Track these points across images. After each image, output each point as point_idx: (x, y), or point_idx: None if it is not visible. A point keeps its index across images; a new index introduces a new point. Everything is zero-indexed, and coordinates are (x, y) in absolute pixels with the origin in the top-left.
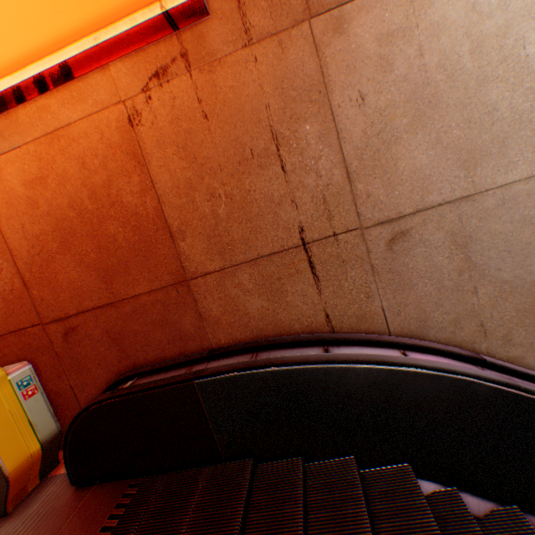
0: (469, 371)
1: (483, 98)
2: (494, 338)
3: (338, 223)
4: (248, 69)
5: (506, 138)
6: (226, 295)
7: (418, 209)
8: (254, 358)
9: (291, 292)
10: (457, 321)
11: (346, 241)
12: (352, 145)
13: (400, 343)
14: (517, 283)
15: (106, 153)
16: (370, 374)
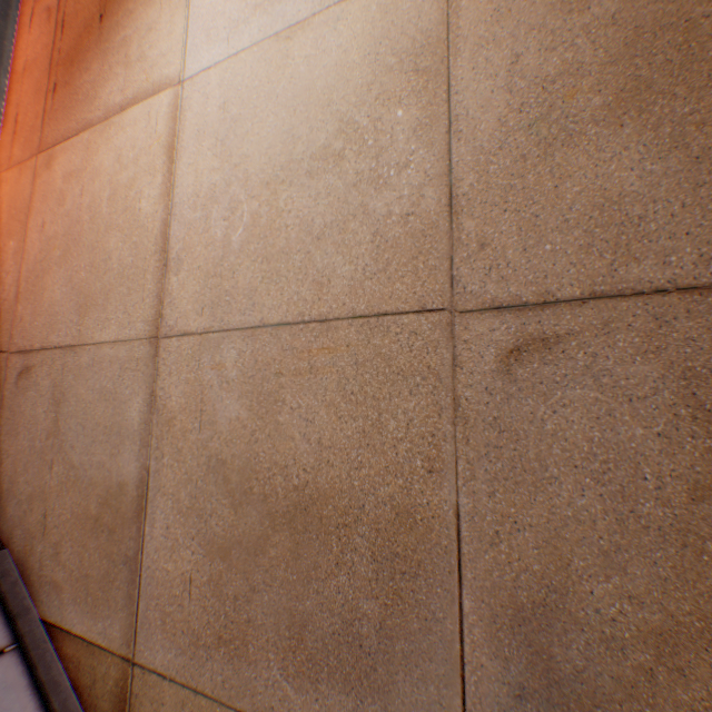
0: None
1: (108, 244)
2: (51, 541)
3: (1, 340)
4: (4, 188)
5: (113, 291)
6: None
7: (45, 346)
8: None
9: None
10: (34, 499)
11: (0, 361)
12: (29, 266)
13: None
14: (83, 474)
15: None
16: None
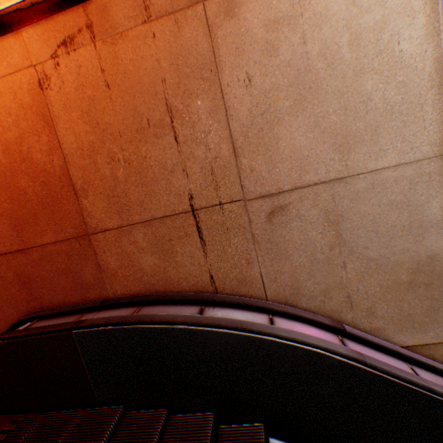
0: (321, 344)
1: (359, 87)
2: (359, 309)
3: (224, 193)
4: (147, 44)
5: (379, 127)
6: (123, 251)
7: (296, 186)
8: (136, 312)
9: (180, 253)
10: (327, 291)
11: (231, 210)
12: (239, 122)
13: (270, 309)
14: (382, 262)
15: (19, 112)
16: (231, 338)
